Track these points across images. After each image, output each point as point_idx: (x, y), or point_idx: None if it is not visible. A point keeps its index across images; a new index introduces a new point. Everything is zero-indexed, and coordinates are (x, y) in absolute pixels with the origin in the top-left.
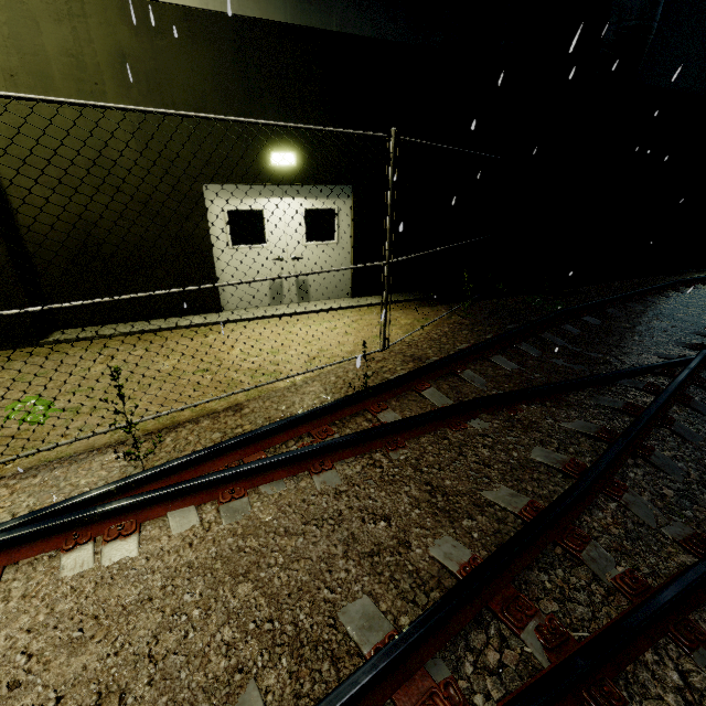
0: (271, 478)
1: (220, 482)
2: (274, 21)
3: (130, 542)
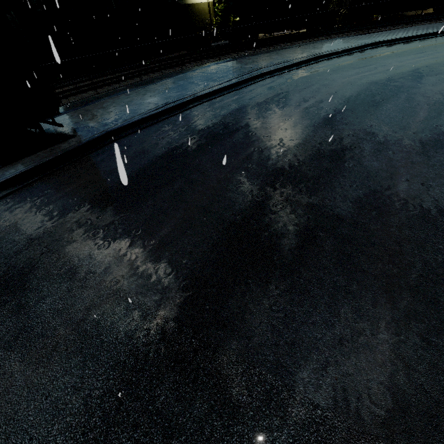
0: None
1: None
2: None
3: None
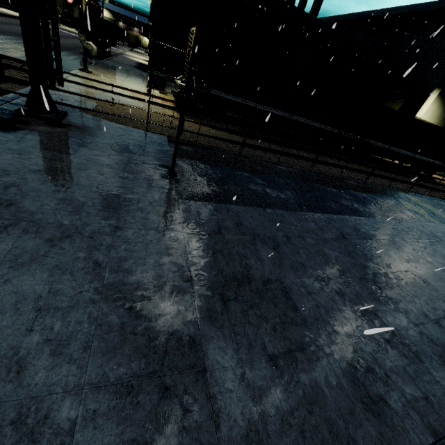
0: (441, 176)
1: (439, 175)
2: (438, 126)
3: (438, 176)
